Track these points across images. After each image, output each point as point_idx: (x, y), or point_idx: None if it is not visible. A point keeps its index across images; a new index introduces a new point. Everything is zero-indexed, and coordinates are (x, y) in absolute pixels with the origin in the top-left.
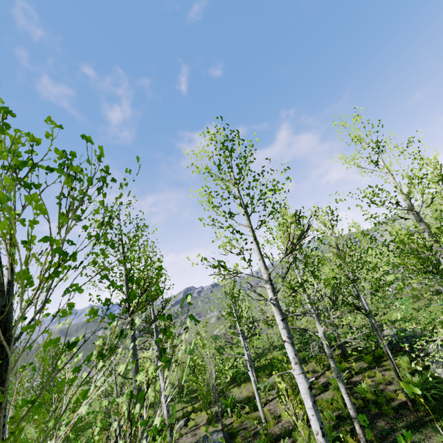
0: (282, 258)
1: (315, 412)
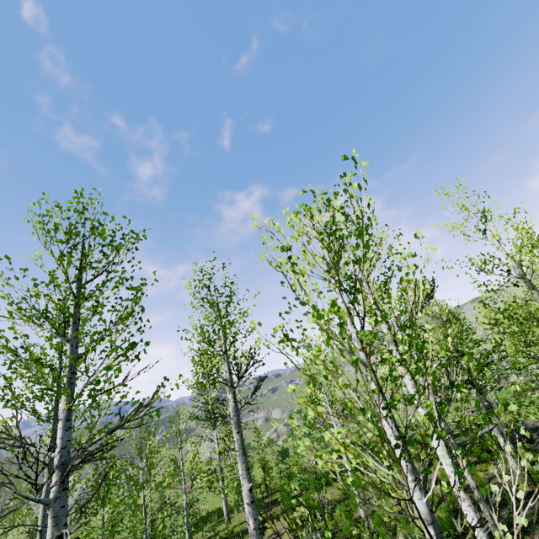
0: (406, 319)
1: (454, 469)
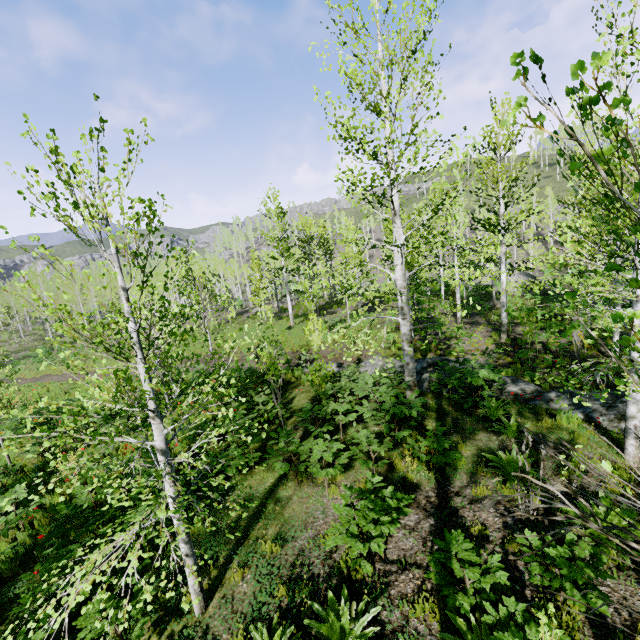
0: None
1: None
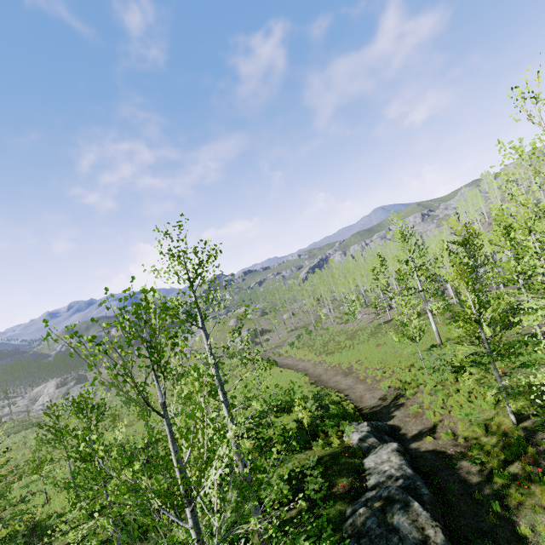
0: None
1: None
